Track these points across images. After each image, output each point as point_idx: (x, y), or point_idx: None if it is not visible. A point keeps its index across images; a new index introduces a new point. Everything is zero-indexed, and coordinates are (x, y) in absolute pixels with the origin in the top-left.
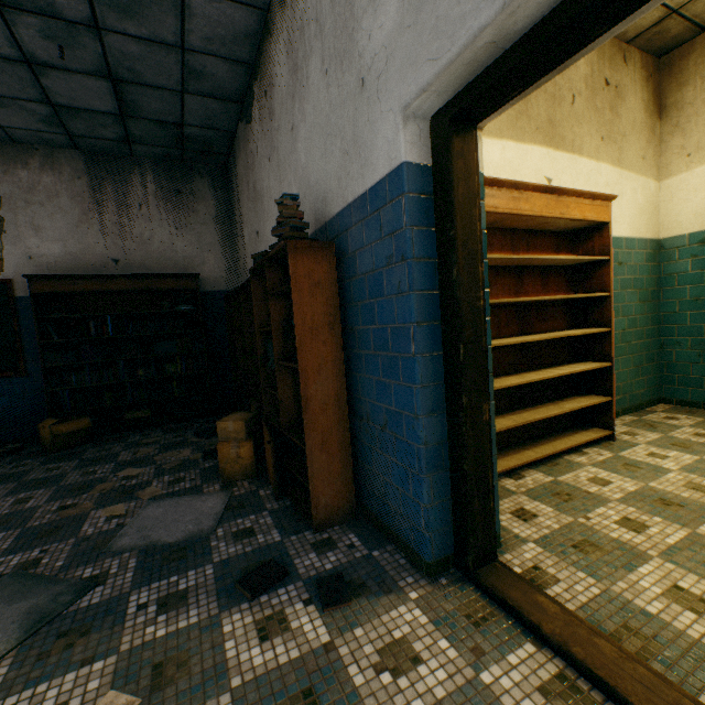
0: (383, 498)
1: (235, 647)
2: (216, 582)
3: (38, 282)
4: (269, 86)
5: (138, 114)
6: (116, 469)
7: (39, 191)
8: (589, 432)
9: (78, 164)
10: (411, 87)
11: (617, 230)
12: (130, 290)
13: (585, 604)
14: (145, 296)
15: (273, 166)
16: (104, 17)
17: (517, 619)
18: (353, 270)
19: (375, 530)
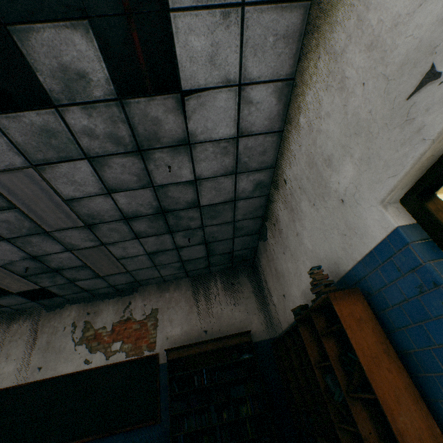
0: None
1: None
2: None
3: (170, 352)
4: (275, 221)
5: (214, 253)
6: None
7: (172, 301)
8: None
9: (188, 283)
10: (381, 191)
11: None
12: (214, 348)
13: None
14: (222, 352)
15: (287, 256)
16: (205, 222)
17: None
18: (383, 303)
19: None
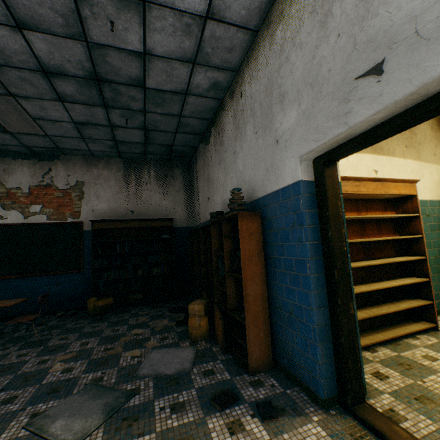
0: (291, 357)
1: (216, 436)
2: (199, 399)
3: (96, 223)
4: (221, 131)
5: (153, 142)
6: (129, 329)
7: (101, 178)
8: (419, 324)
9: (120, 165)
10: (304, 149)
11: (422, 196)
12: (138, 227)
13: (426, 435)
14: (145, 230)
15: (221, 168)
16: (148, 107)
17: (382, 439)
18: (270, 226)
19: (285, 377)
